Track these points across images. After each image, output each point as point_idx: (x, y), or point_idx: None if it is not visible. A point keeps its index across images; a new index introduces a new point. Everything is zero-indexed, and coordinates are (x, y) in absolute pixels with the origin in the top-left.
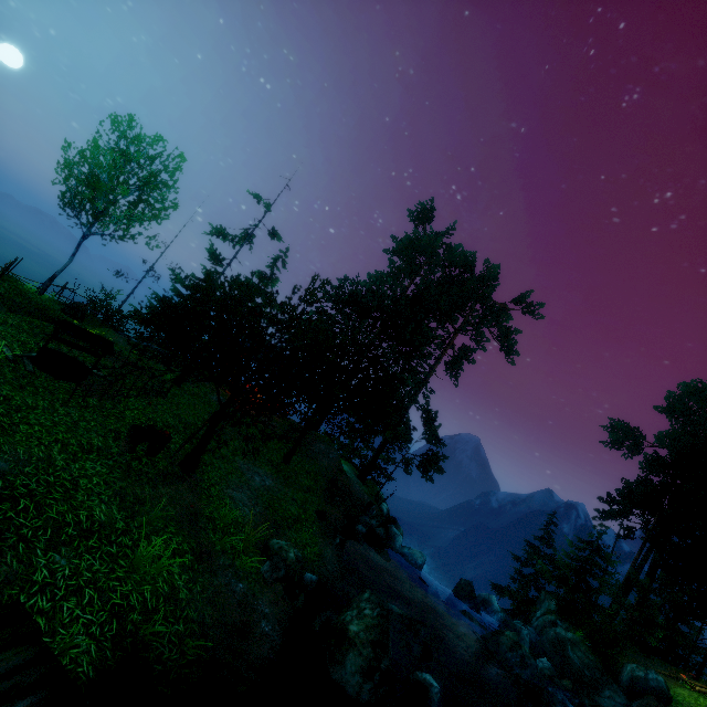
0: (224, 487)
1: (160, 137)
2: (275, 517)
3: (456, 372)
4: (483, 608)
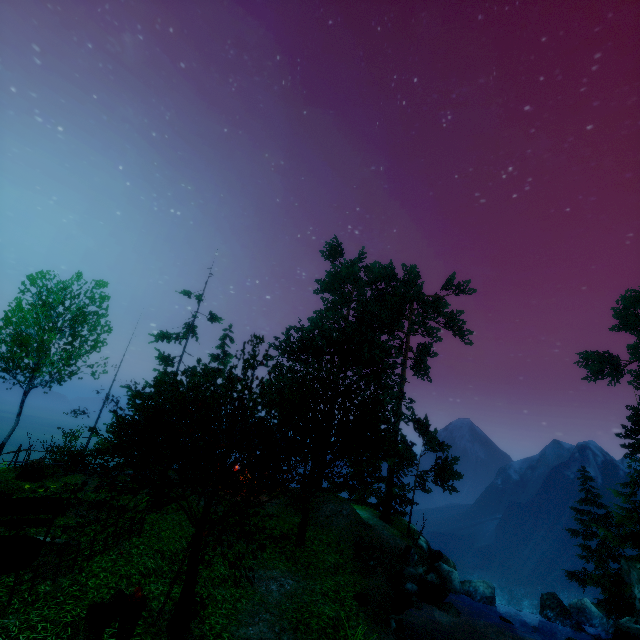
0: (235, 629)
1: (79, 276)
2: (310, 636)
3: (425, 371)
4: (582, 620)
